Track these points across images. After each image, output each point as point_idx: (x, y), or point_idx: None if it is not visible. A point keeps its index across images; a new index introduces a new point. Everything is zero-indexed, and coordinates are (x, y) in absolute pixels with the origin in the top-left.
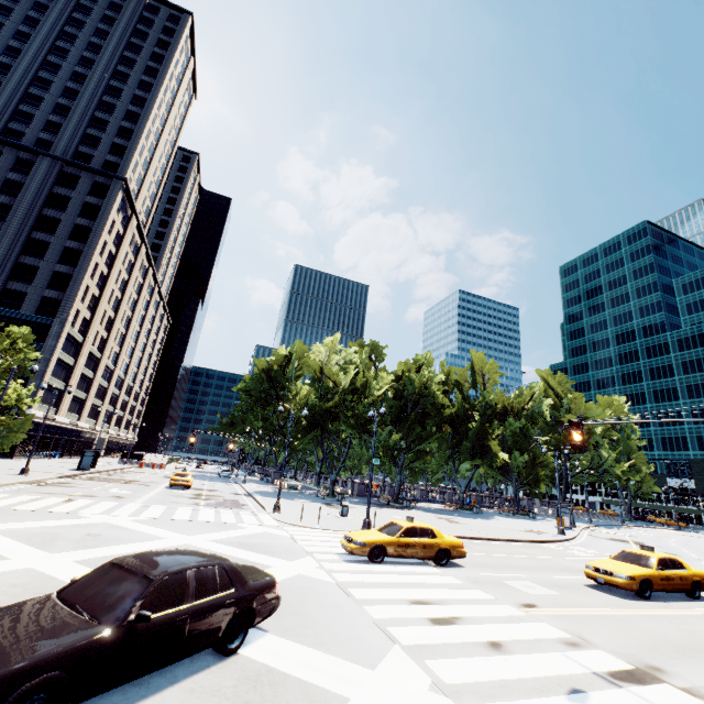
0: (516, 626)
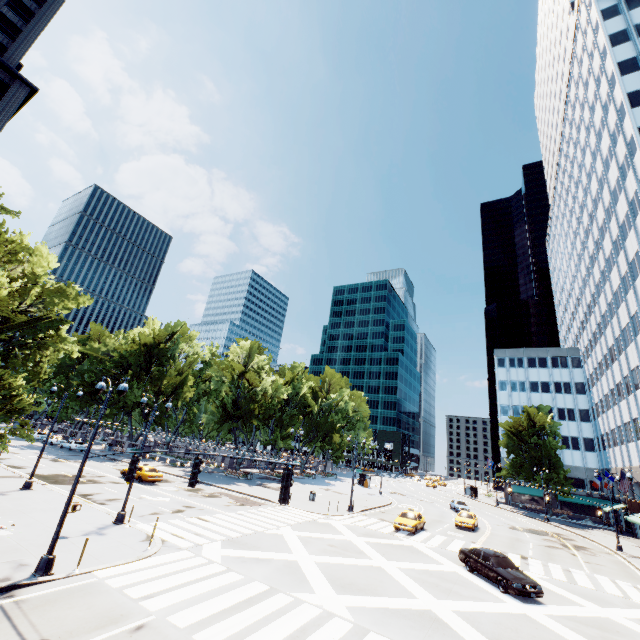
0: None
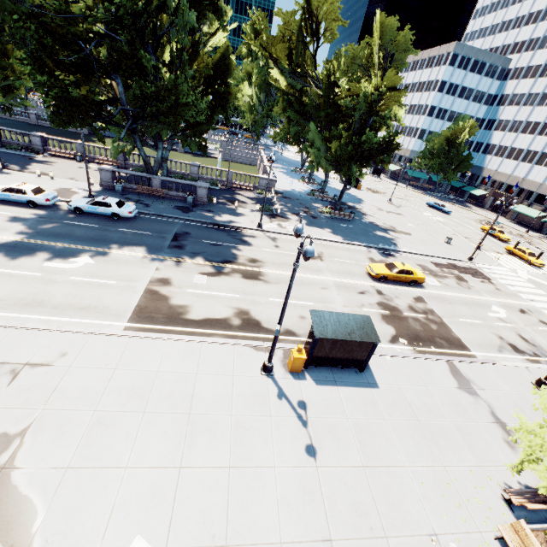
0: None
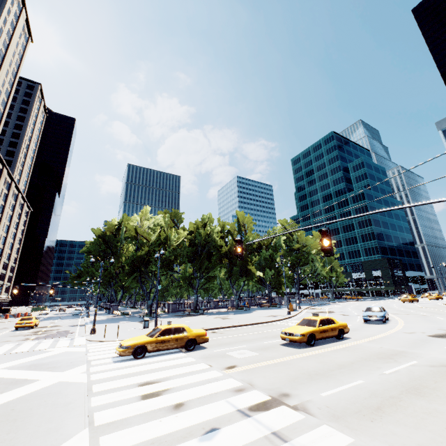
0: (208, 386)
